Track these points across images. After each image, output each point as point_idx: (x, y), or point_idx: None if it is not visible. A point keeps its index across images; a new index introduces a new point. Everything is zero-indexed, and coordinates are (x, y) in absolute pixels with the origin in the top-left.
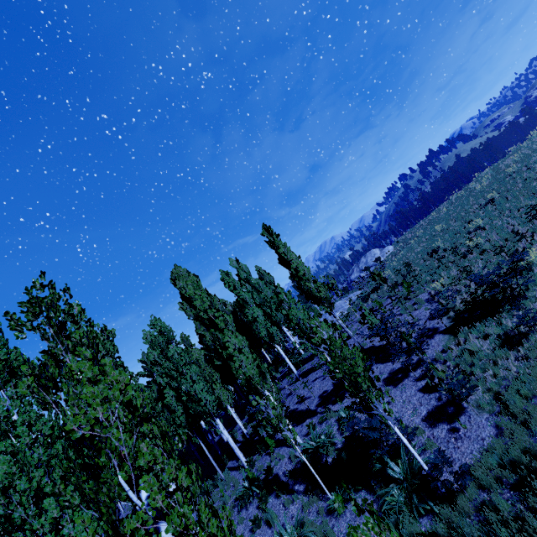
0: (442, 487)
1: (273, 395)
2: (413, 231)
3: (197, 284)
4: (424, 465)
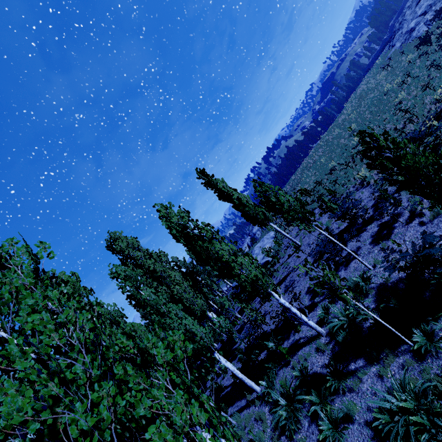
0: None
1: (277, 294)
2: (289, 184)
3: (137, 244)
4: None
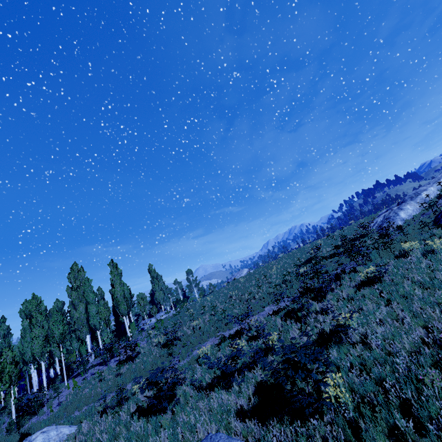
0: (4, 428)
1: (46, 364)
2: None
3: (81, 277)
4: (14, 419)
